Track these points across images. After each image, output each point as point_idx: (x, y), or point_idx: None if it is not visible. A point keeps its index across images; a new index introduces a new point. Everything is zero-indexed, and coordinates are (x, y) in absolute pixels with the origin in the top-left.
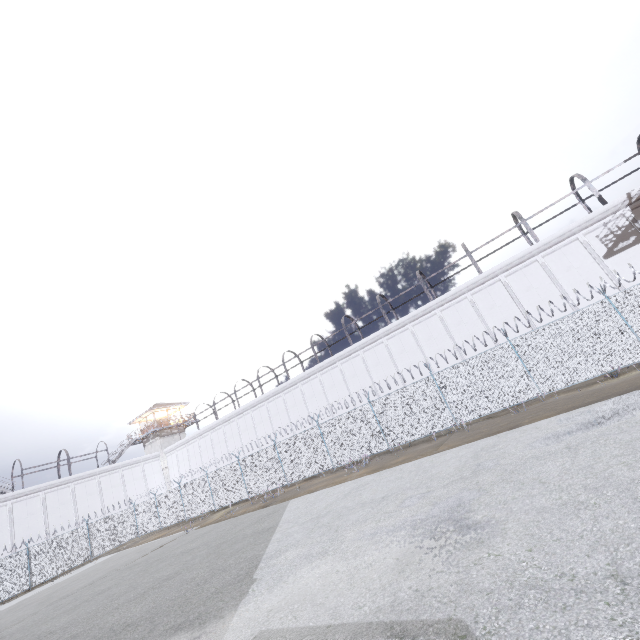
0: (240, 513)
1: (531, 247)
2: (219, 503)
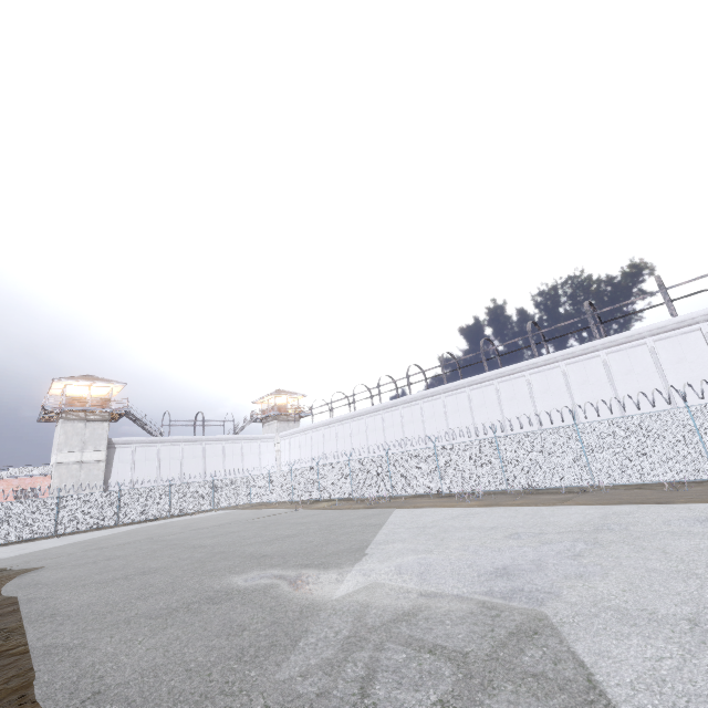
0: (345, 508)
1: None
2: (324, 495)
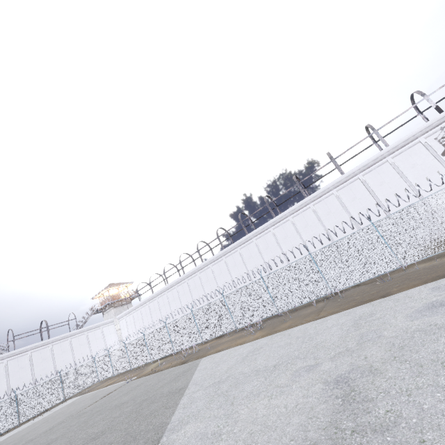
0: (166, 367)
1: (382, 151)
2: (153, 357)
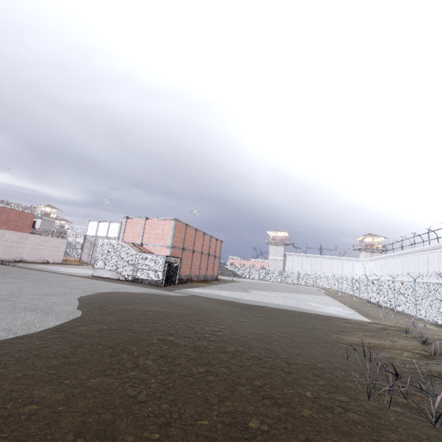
0: (328, 294)
1: None
2: (347, 291)
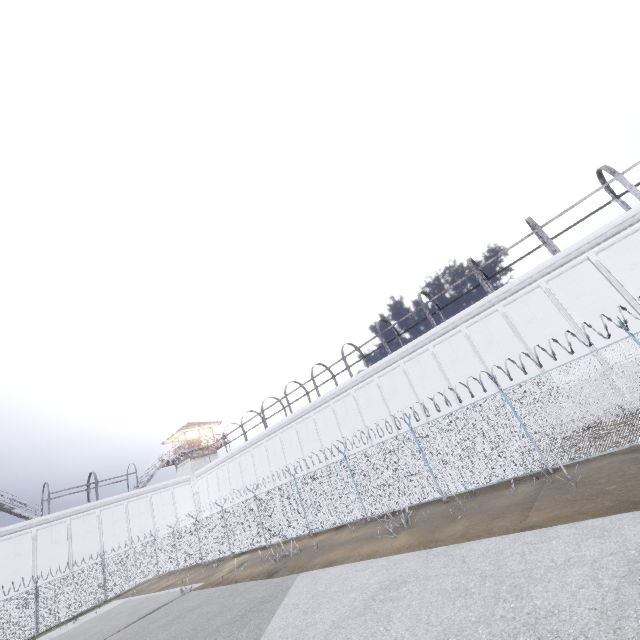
0: (244, 576)
1: (634, 208)
2: (235, 547)
